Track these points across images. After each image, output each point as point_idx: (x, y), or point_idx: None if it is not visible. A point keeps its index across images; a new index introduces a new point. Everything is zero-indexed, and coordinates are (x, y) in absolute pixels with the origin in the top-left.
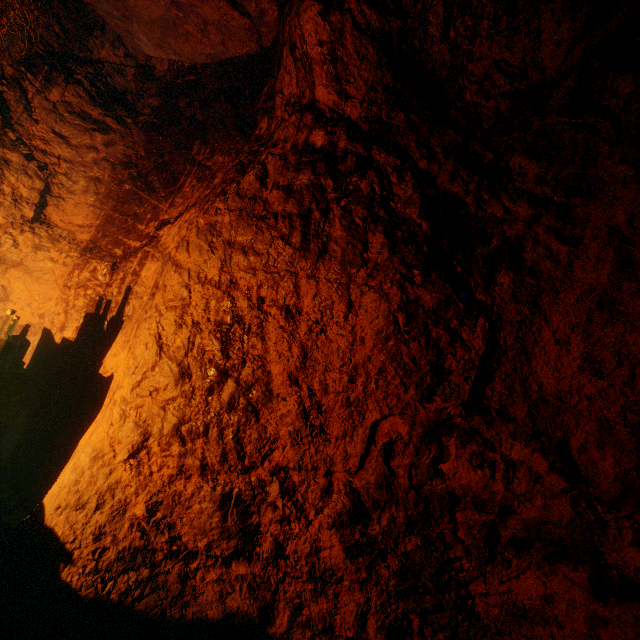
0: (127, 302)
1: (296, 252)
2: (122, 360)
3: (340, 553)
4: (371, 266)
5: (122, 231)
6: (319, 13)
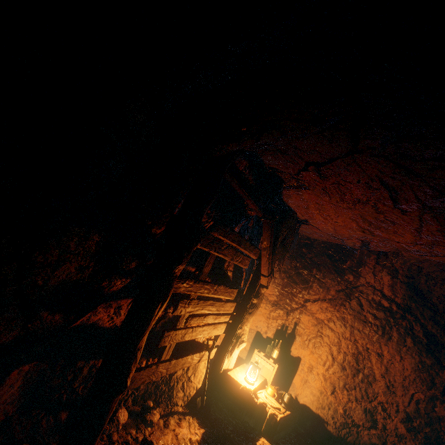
0: (296, 328)
1: (379, 336)
2: (306, 354)
3: (404, 430)
4: (407, 347)
5: (287, 299)
6: (390, 278)
